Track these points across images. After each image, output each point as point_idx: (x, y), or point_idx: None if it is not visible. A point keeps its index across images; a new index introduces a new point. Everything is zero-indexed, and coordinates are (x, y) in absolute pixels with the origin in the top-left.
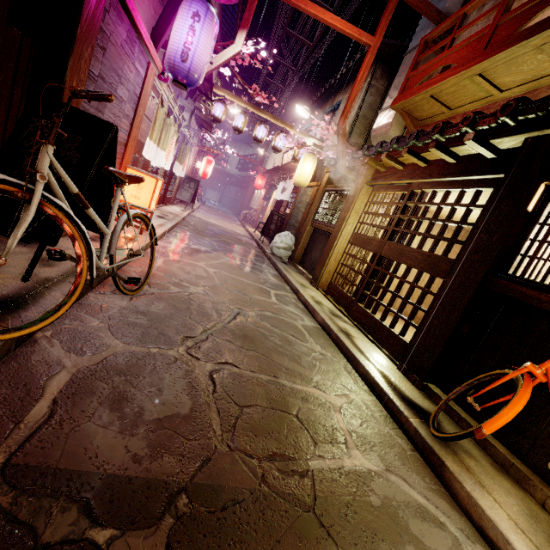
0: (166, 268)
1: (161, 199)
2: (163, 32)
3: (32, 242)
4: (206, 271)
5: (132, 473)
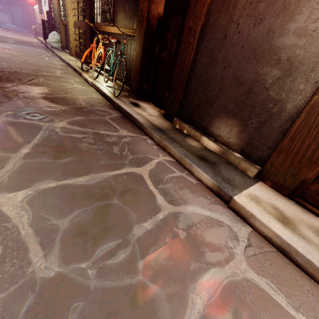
0: None
1: None
2: None
3: None
4: (10, 52)
5: None
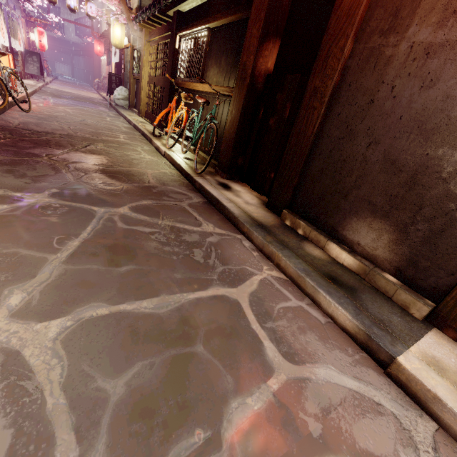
0: (39, 108)
1: None
2: None
3: None
4: (64, 110)
5: (48, 131)
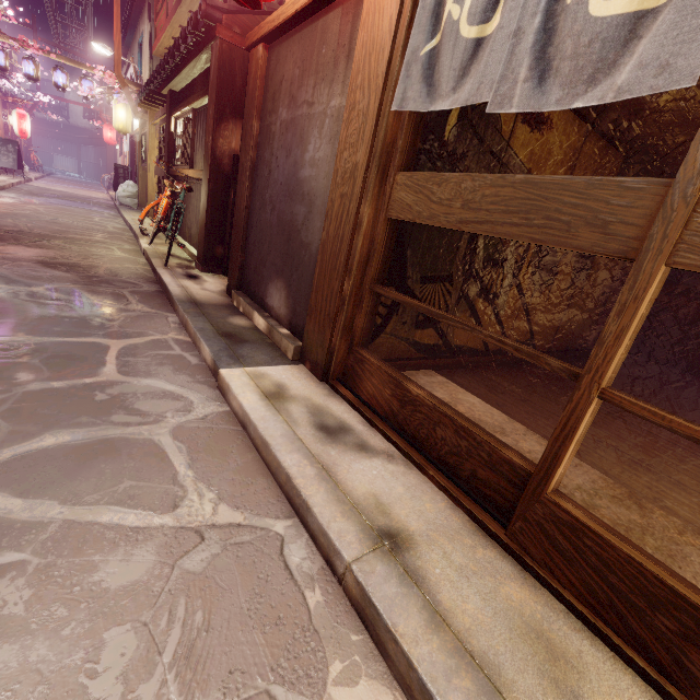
0: None
1: None
2: None
3: None
4: (35, 208)
5: None
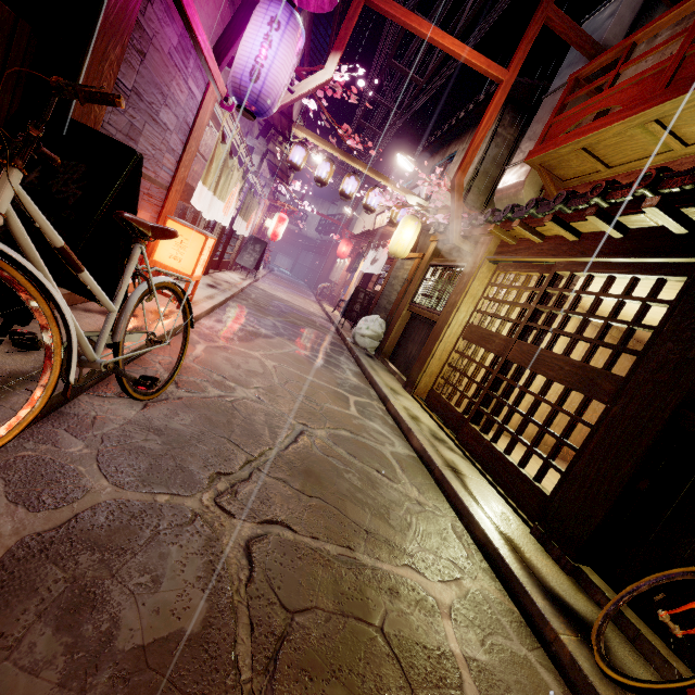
0: (206, 358)
1: (215, 263)
2: (231, 45)
3: None
4: (263, 364)
5: None
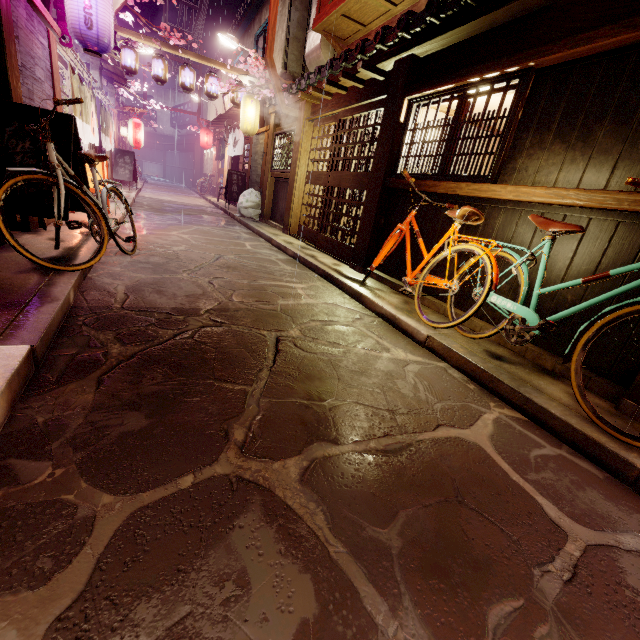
0: (144, 239)
1: None
2: None
3: (32, 231)
4: (181, 237)
5: (183, 307)
